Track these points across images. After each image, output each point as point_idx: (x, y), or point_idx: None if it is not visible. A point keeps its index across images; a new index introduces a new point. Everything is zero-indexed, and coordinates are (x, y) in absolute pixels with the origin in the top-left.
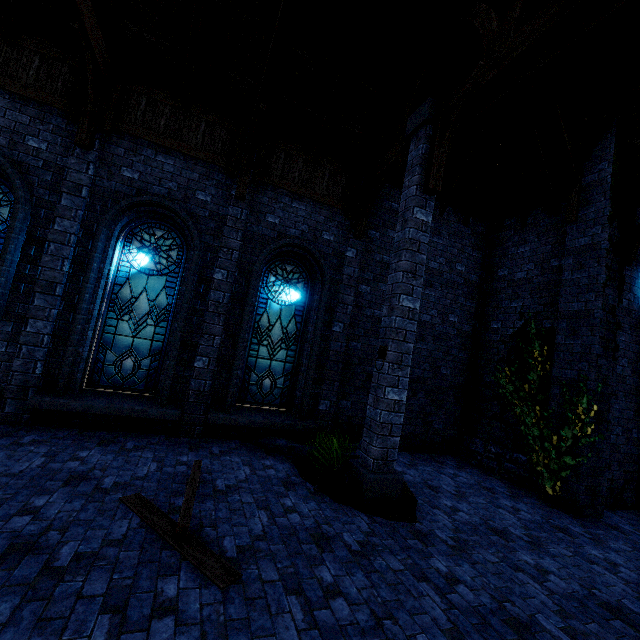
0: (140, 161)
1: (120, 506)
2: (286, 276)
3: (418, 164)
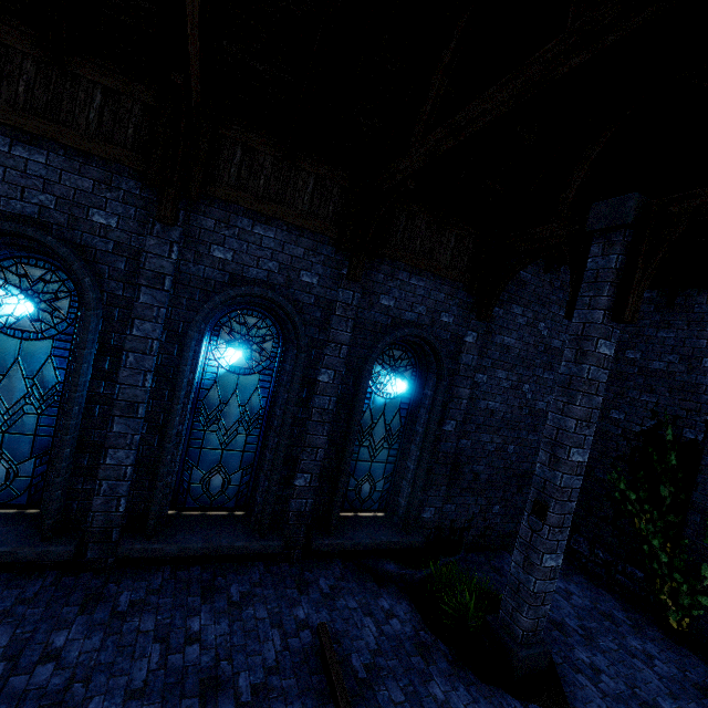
0: (234, 235)
1: None
2: (393, 364)
3: (609, 281)
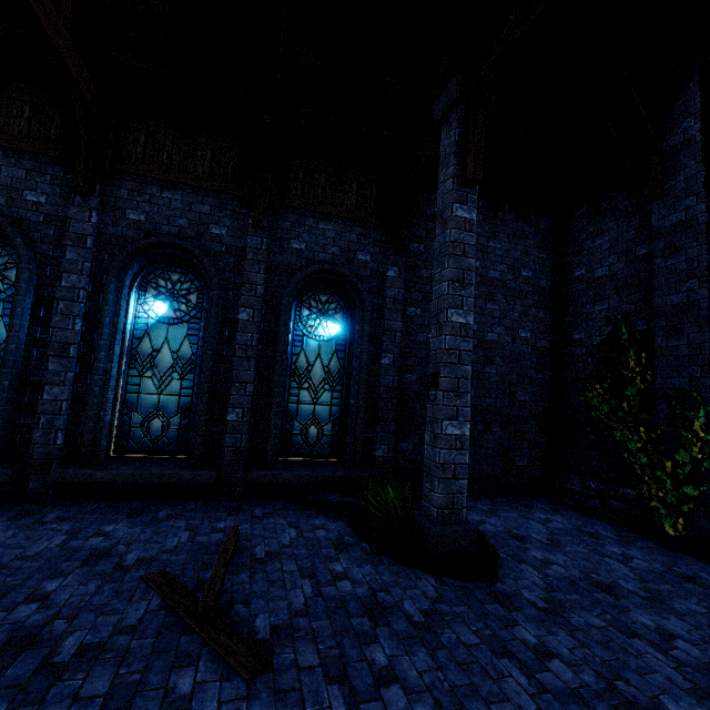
0: (145, 201)
1: (140, 585)
2: (321, 308)
3: (452, 153)
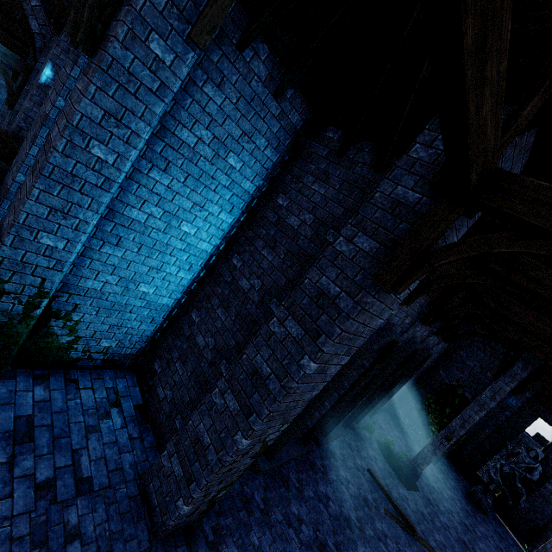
0: None
1: (389, 519)
2: None
3: (518, 381)
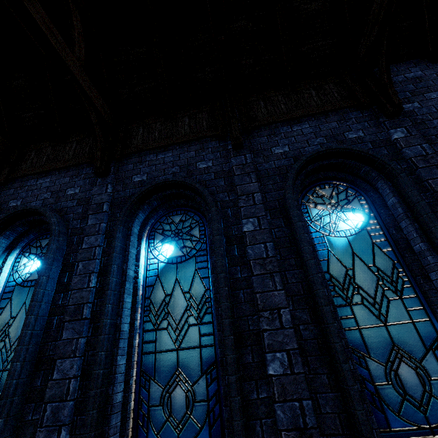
0: (145, 166)
1: None
2: (329, 201)
3: None
